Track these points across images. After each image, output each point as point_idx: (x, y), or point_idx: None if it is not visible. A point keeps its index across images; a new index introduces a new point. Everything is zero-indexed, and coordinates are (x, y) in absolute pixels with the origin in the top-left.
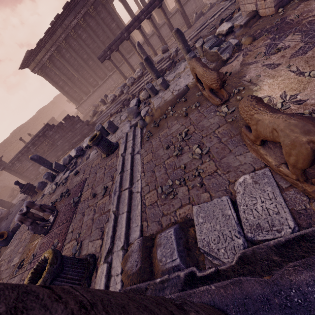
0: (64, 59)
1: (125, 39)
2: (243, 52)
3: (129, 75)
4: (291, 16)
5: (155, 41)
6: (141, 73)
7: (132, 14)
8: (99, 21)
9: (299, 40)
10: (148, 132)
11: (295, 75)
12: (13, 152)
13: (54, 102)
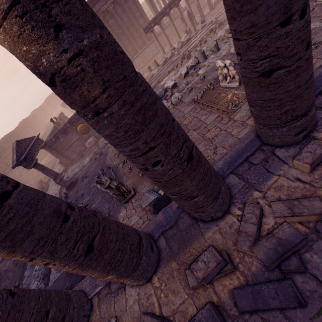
0: None
1: (167, 14)
2: None
3: (150, 59)
4: None
5: (171, 30)
6: (189, 36)
7: (153, 5)
8: (126, 9)
9: None
10: None
11: None
12: (9, 158)
13: (35, 115)
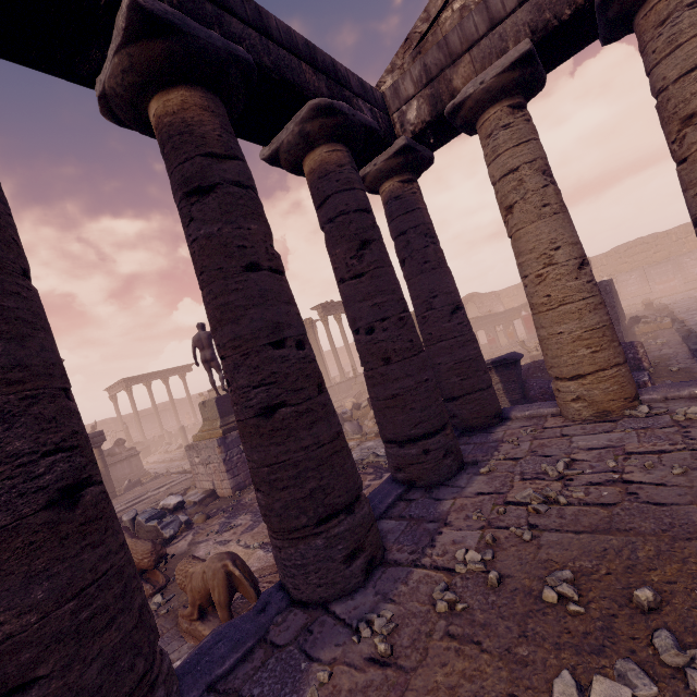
0: None
1: None
2: (195, 530)
3: None
4: (246, 499)
5: None
6: None
7: None
8: None
9: (250, 518)
10: None
11: (243, 548)
12: None
13: None
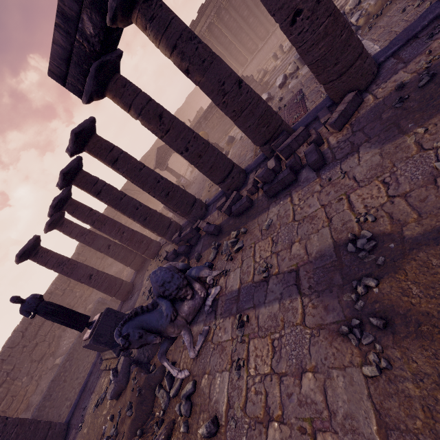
0: (223, 23)
1: None
2: None
3: None
4: None
5: None
6: None
7: None
8: None
9: None
10: (368, 25)
11: None
12: None
13: (188, 102)
